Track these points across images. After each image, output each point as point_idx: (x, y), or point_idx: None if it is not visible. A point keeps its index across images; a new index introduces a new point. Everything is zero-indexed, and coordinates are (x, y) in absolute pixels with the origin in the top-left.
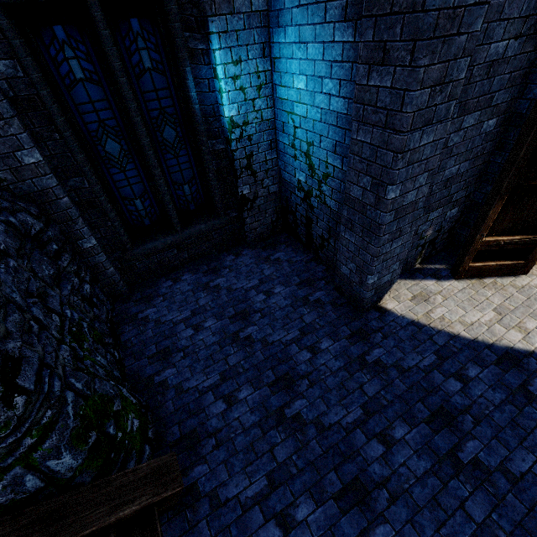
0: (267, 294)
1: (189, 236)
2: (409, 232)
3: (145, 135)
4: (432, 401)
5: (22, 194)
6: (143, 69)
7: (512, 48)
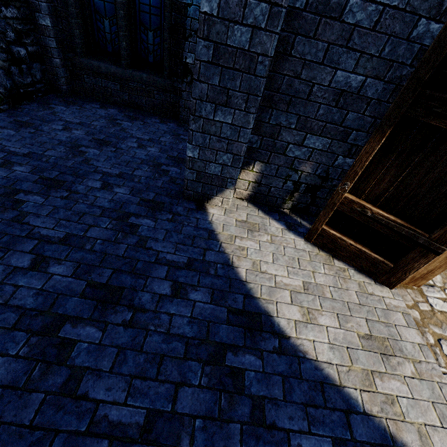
0: (140, 146)
1: (130, 76)
2: (244, 109)
3: None
4: (123, 279)
5: None
6: None
7: None
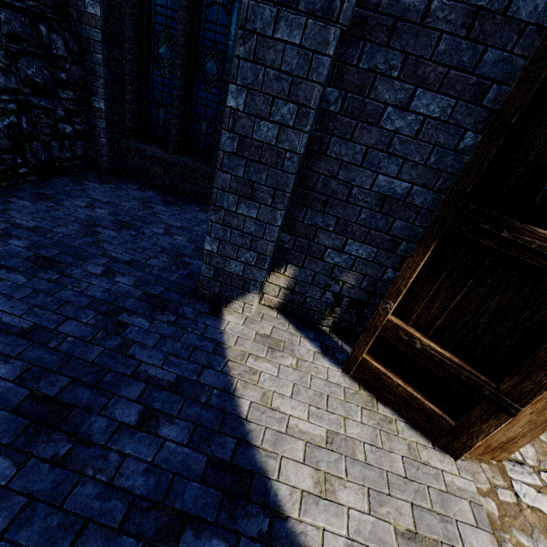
0: (167, 233)
1: (176, 161)
2: (270, 205)
3: (179, 44)
4: (79, 393)
5: (76, 33)
6: (215, 1)
7: (530, 5)
